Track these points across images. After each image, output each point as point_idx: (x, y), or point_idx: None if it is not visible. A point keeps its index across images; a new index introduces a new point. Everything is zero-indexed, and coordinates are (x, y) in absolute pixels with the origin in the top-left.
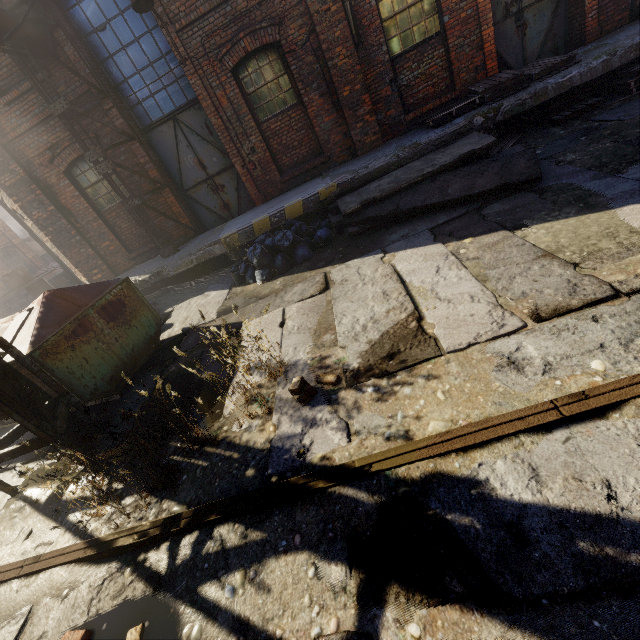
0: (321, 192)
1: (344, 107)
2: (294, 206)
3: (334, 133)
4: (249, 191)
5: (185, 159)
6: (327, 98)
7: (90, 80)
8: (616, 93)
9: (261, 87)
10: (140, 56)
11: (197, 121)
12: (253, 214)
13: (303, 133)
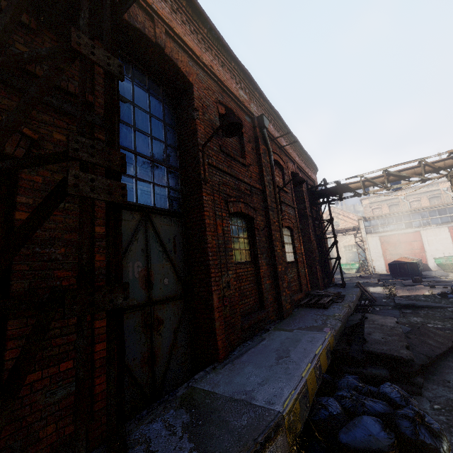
0: (329, 341)
1: (279, 277)
2: (322, 354)
3: (270, 294)
4: (217, 333)
5: (130, 264)
6: (268, 267)
7: (102, 100)
8: (358, 312)
9: (235, 237)
10: (146, 146)
11: (167, 231)
12: (262, 367)
13: (252, 286)
